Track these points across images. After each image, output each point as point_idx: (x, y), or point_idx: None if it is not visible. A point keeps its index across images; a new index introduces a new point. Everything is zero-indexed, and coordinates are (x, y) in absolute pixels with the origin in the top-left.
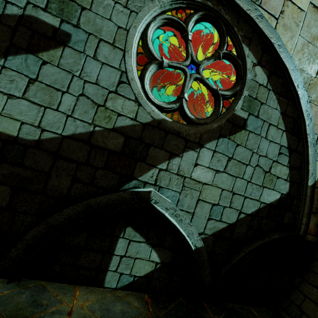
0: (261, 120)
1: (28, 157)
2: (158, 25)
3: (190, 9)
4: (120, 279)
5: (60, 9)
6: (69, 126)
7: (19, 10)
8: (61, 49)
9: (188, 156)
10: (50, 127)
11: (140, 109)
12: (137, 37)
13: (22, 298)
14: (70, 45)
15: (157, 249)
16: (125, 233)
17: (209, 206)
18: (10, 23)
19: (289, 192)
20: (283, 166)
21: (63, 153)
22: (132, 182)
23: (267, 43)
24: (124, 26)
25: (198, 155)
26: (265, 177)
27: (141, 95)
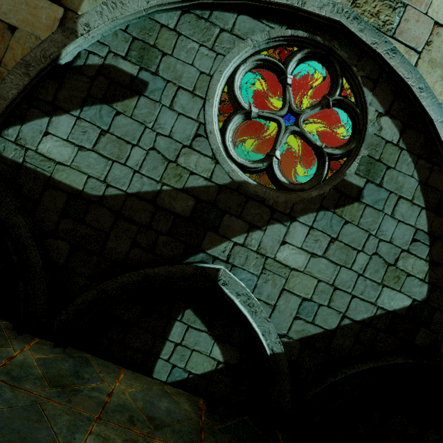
0: (385, 190)
1: (90, 214)
2: (249, 68)
3: (293, 46)
4: (172, 372)
5: (140, 56)
6: (135, 183)
7: (100, 59)
8: (136, 99)
9: (273, 231)
10: (116, 183)
11: (217, 167)
12: (222, 83)
13: (65, 366)
14: (146, 95)
15: (221, 344)
16: (184, 316)
17: (298, 300)
18: (90, 73)
19: (428, 298)
20: (419, 259)
21: (126, 213)
22: (199, 255)
23: (401, 86)
24: (208, 71)
25: (287, 230)
26: (387, 272)
27: (220, 151)
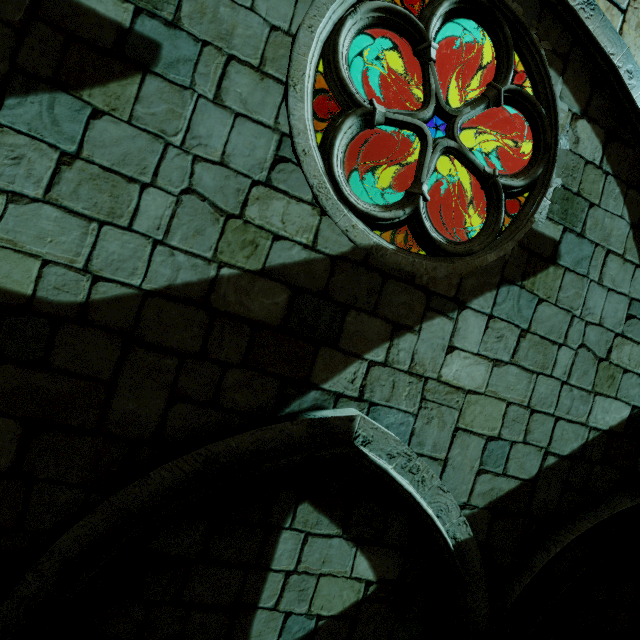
0: (589, 243)
1: (60, 346)
2: (360, 25)
3: None
4: (285, 627)
5: None
6: (160, 268)
7: None
8: (136, 80)
9: (432, 330)
10: (114, 272)
11: (325, 222)
12: (314, 52)
13: None
14: (158, 72)
15: (369, 551)
16: (297, 518)
17: (481, 442)
18: (10, 14)
19: None
20: (637, 344)
21: (147, 333)
22: (308, 396)
23: (603, 67)
24: (286, 26)
25: (455, 326)
26: (599, 371)
27: (327, 189)
